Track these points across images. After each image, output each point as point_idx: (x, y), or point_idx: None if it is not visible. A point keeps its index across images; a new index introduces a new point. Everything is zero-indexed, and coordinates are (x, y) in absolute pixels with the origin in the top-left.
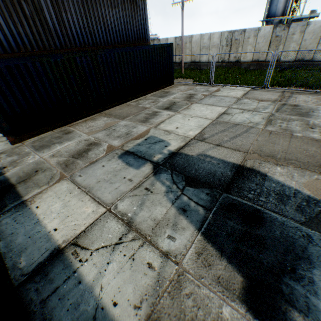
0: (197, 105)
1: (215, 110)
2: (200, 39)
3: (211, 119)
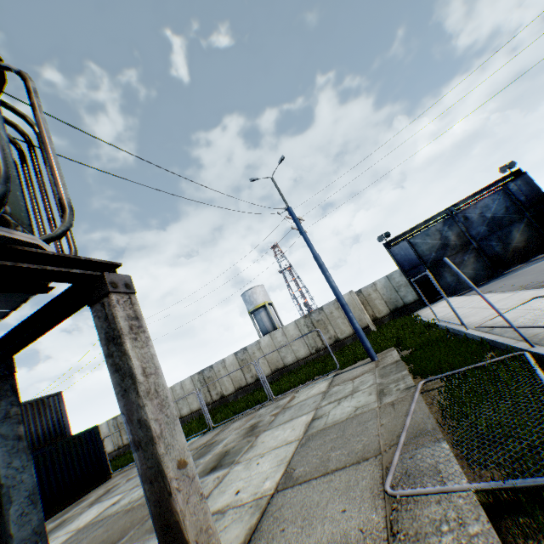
0: (94, 506)
1: (108, 502)
2: (172, 391)
3: (80, 527)
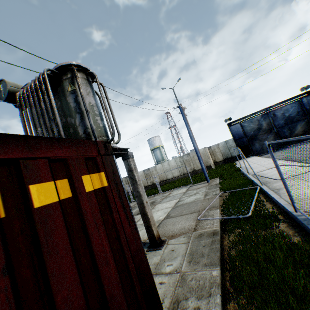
0: None
1: None
2: None
3: None
